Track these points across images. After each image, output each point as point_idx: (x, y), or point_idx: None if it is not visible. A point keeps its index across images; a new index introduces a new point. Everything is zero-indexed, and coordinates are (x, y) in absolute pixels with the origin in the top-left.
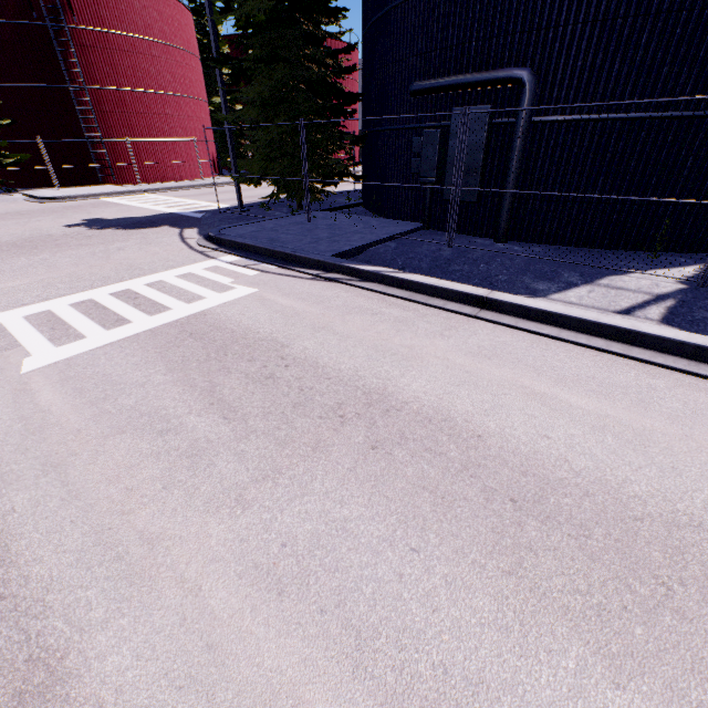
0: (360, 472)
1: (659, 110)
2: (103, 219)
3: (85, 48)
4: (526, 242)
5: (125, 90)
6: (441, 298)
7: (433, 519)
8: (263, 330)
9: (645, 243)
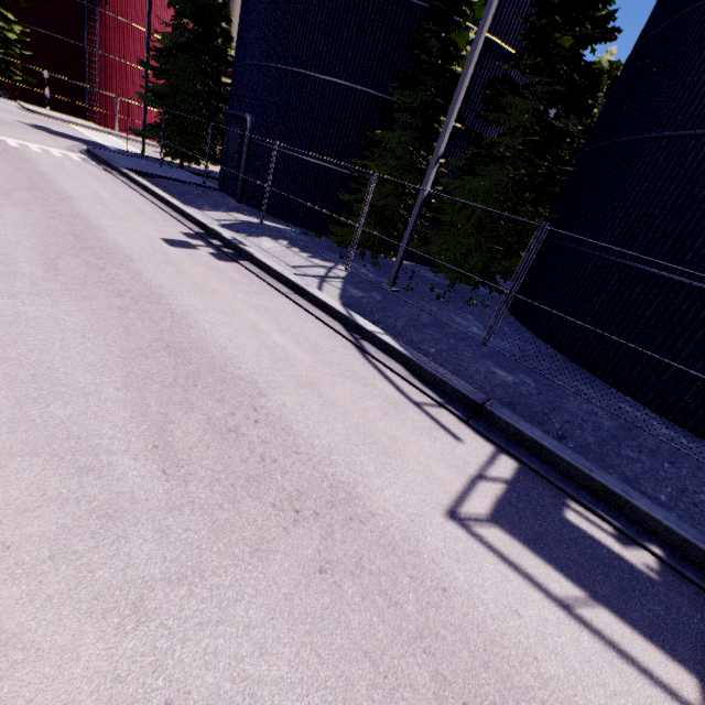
0: (0, 169)
1: (295, 152)
2: (49, 128)
3: (108, 28)
4: (251, 207)
5: (129, 64)
6: (139, 186)
7: (3, 174)
8: (38, 161)
9: (294, 221)
